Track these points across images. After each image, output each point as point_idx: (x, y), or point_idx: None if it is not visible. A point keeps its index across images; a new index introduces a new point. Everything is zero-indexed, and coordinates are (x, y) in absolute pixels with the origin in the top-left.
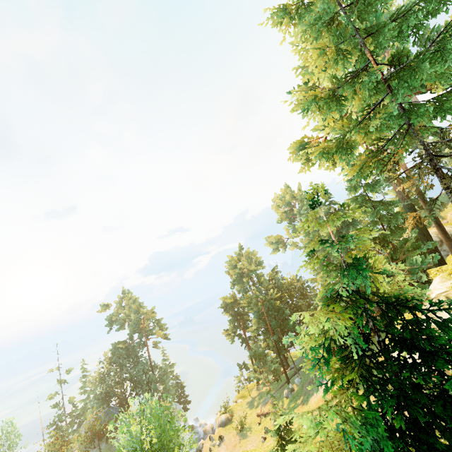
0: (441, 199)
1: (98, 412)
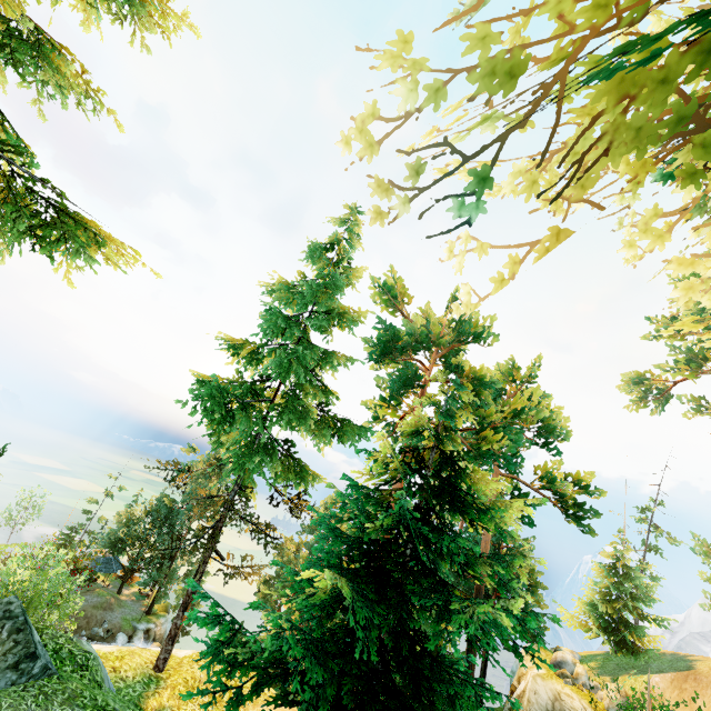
0: (664, 660)
1: (100, 551)
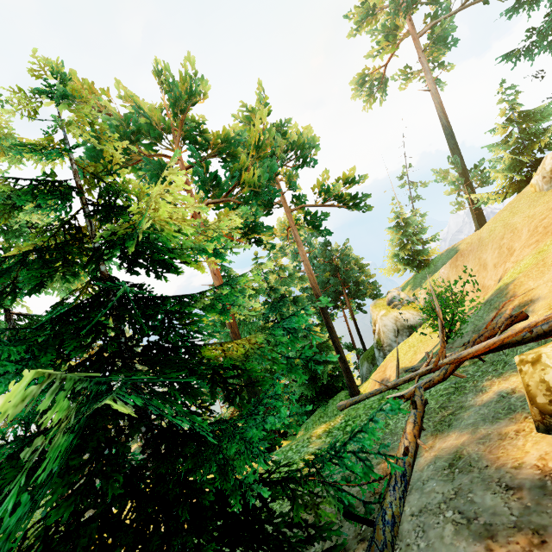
0: (443, 257)
1: None
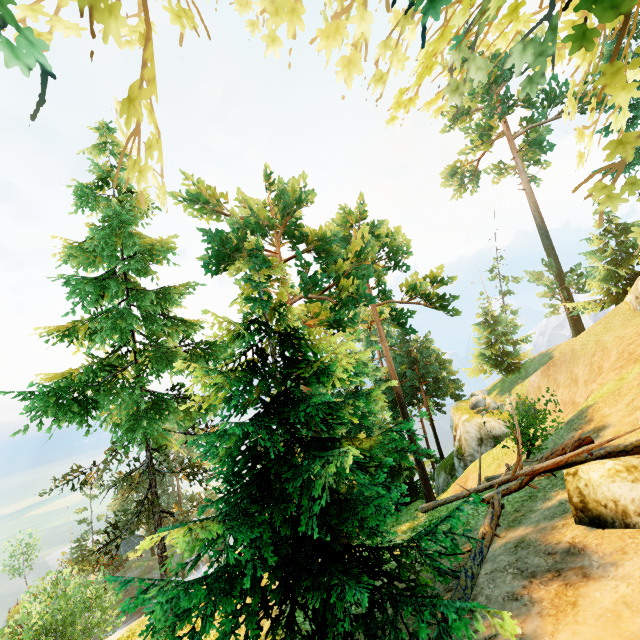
0: (535, 362)
1: None
